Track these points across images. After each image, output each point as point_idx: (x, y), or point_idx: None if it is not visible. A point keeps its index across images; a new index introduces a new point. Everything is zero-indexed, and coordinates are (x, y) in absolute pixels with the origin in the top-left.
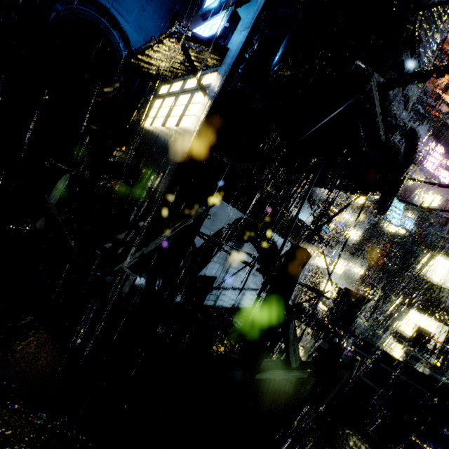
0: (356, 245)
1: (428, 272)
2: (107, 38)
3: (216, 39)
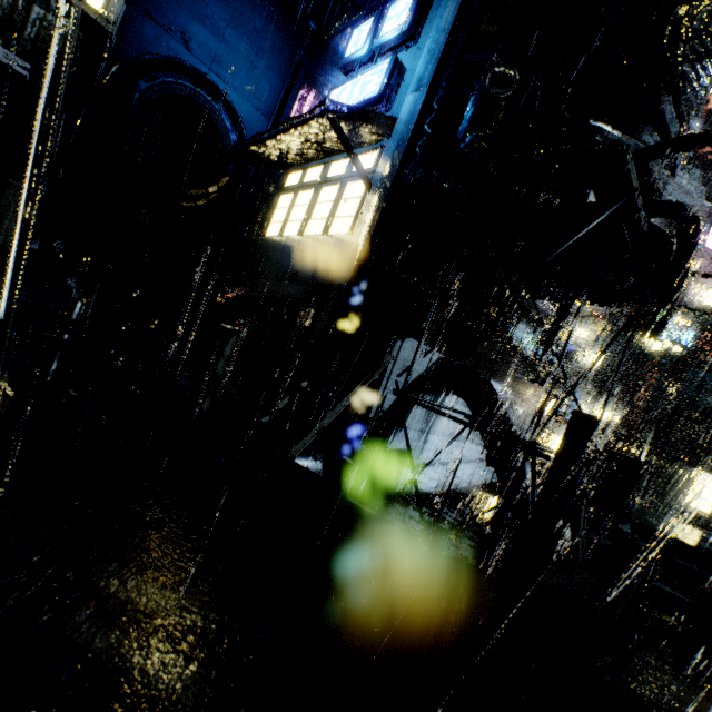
0: (599, 376)
1: None
2: (208, 116)
3: (373, 104)
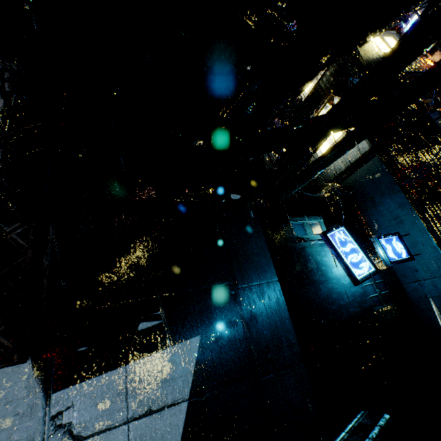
0: None
1: (299, 96)
2: None
3: None
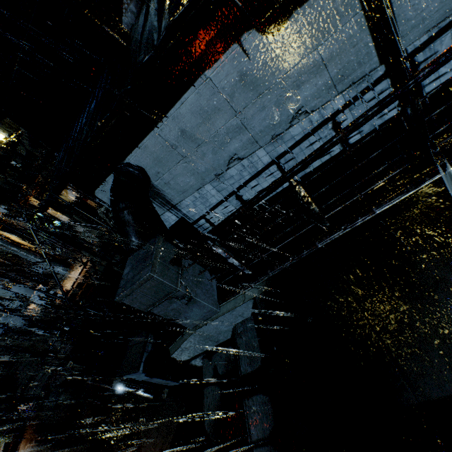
0: None
1: None
2: None
3: None
